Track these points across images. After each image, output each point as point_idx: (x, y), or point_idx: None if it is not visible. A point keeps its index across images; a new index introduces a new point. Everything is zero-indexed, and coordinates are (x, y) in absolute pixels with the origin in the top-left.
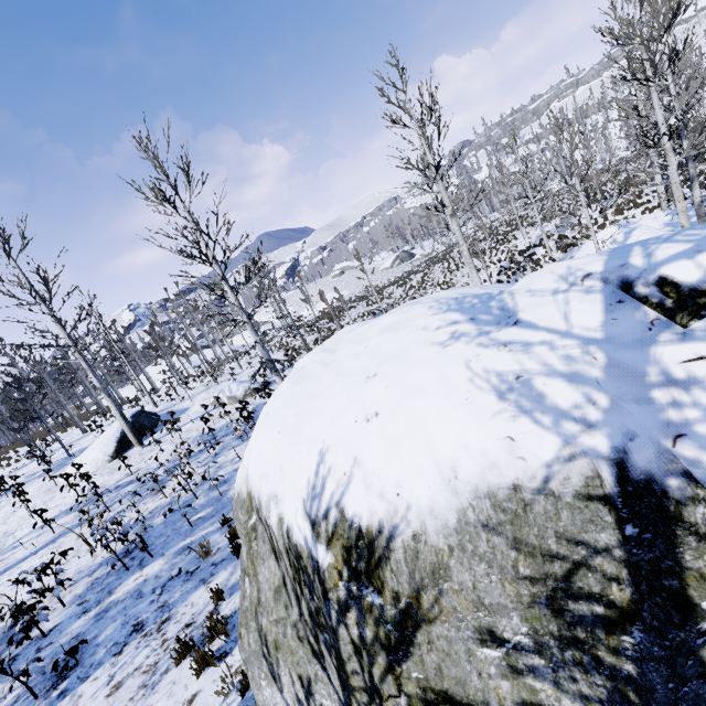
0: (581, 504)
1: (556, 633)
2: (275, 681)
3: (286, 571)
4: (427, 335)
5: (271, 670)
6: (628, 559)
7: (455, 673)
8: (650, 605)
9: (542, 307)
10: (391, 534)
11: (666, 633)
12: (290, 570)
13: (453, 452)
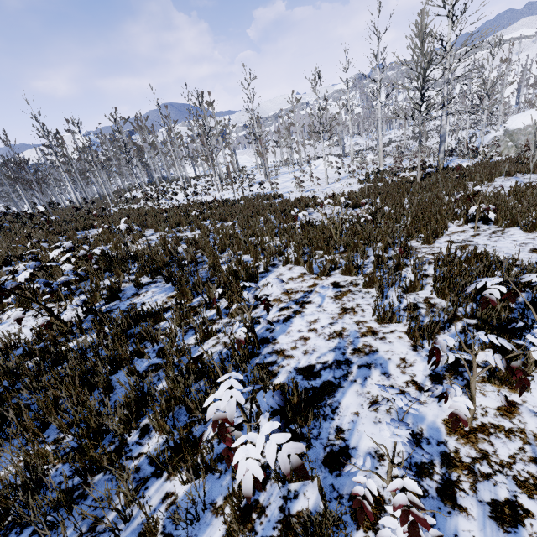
0: None
1: None
2: None
3: None
4: None
5: None
6: None
7: None
8: None
9: None
10: None
11: None
12: None
13: None
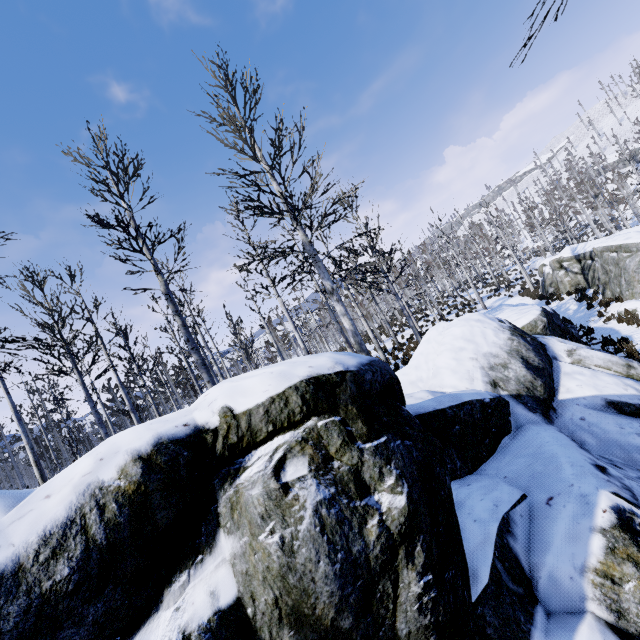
0: None
1: None
2: None
3: None
4: None
5: None
6: None
7: None
8: None
9: None
10: None
11: None
12: None
13: None
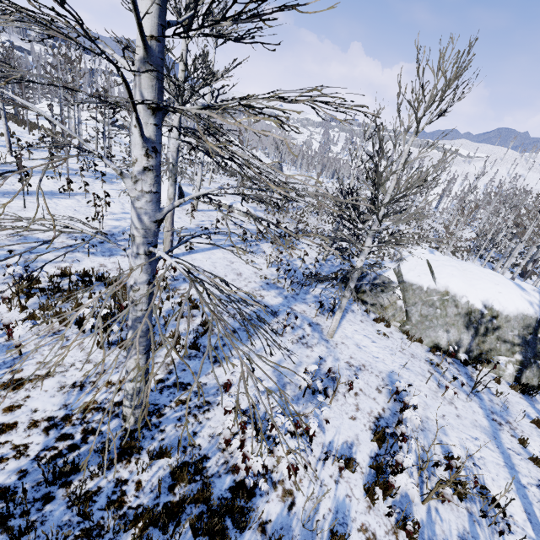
0: (533, 320)
1: (521, 333)
2: (447, 331)
3: (461, 312)
4: (508, 283)
5: (447, 329)
6: (534, 328)
7: (503, 335)
8: (534, 333)
9: (529, 291)
10: (502, 313)
11: (534, 336)
12: (465, 312)
13: (519, 306)
